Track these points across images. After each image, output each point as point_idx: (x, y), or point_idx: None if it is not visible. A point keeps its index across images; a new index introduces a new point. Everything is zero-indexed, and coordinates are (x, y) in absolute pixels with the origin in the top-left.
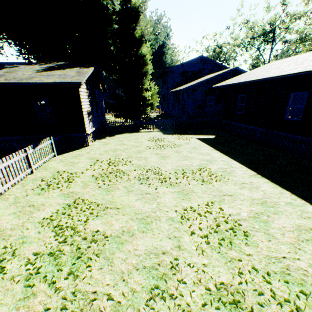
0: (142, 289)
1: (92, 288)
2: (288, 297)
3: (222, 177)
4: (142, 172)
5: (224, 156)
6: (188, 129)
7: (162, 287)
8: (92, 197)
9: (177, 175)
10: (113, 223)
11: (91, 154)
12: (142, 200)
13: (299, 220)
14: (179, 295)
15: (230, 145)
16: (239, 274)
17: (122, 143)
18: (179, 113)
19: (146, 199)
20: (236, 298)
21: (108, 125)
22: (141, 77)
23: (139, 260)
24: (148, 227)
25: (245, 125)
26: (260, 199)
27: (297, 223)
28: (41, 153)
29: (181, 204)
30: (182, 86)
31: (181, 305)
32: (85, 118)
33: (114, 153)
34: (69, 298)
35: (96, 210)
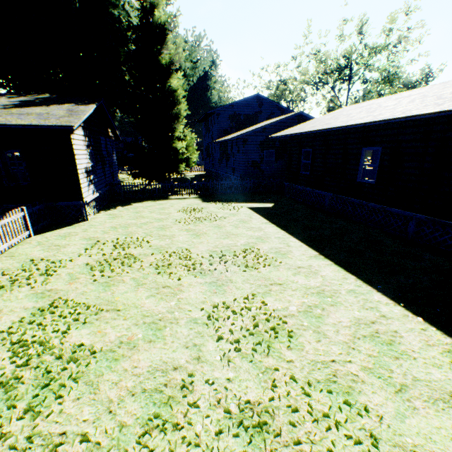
0: (136, 421)
1: (61, 428)
2: (329, 410)
3: (273, 260)
4: (163, 257)
5: (280, 231)
6: (239, 195)
7: (165, 415)
8: (81, 295)
9: (213, 260)
10: (107, 332)
11: (89, 233)
12: (157, 297)
13: (359, 311)
14: (187, 424)
15: (291, 216)
16: (272, 388)
17: (140, 215)
18: (228, 172)
19: (163, 294)
20: (264, 419)
21: (121, 189)
22: (171, 120)
23: (138, 381)
24: (160, 334)
25: (312, 189)
26: (317, 287)
27: (356, 316)
28: (5, 233)
29: (212, 299)
30: (231, 135)
31: (188, 437)
32: (81, 179)
33: (125, 231)
34: (22, 446)
35: (85, 314)
